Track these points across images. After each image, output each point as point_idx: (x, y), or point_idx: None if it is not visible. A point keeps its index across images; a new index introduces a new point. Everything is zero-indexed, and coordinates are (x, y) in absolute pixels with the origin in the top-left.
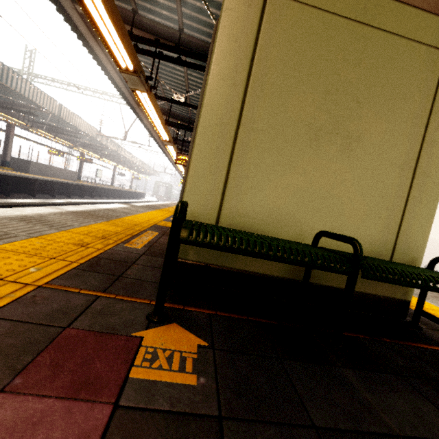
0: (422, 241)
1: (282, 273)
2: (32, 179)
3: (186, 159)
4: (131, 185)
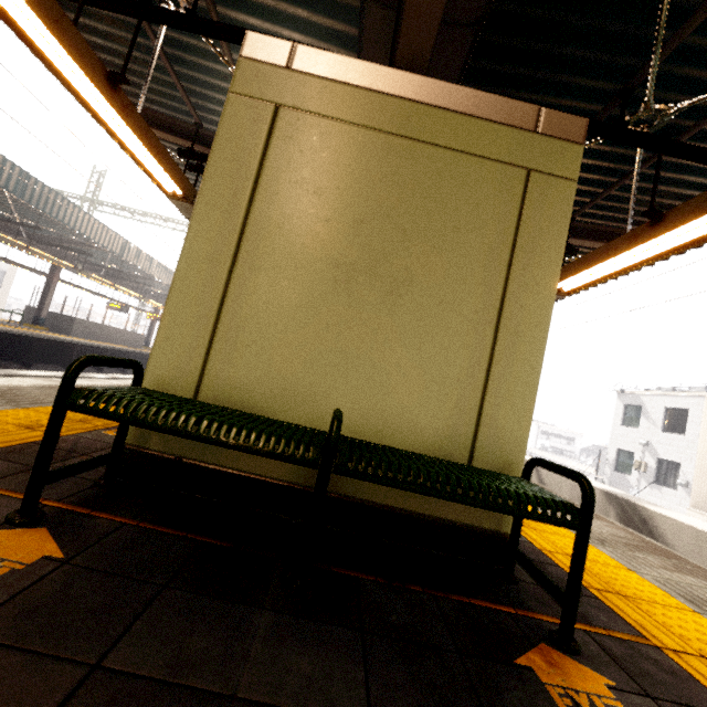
0: (520, 435)
1: (293, 476)
2: (70, 343)
3: None
4: None
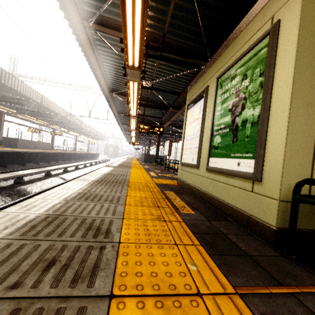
0: None
1: None
2: (22, 152)
3: (147, 128)
4: (88, 148)
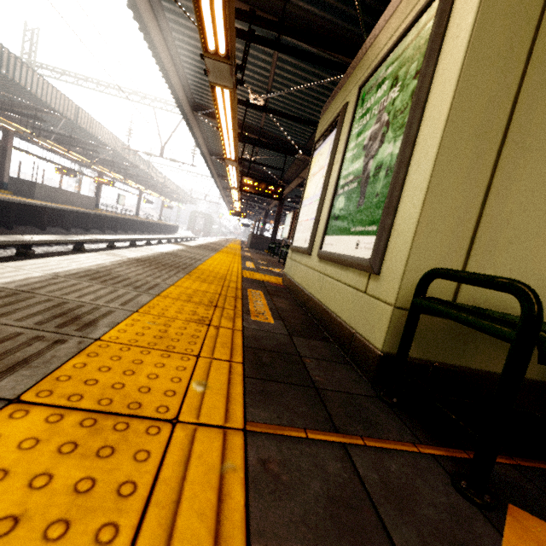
0: None
1: (539, 374)
2: (41, 207)
3: (255, 184)
4: (160, 216)
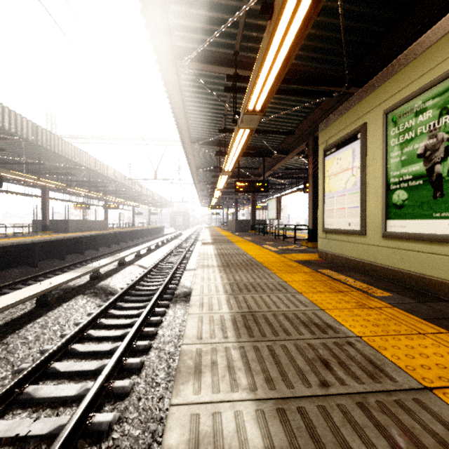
0: None
1: None
2: (79, 237)
3: (246, 185)
4: (149, 221)
